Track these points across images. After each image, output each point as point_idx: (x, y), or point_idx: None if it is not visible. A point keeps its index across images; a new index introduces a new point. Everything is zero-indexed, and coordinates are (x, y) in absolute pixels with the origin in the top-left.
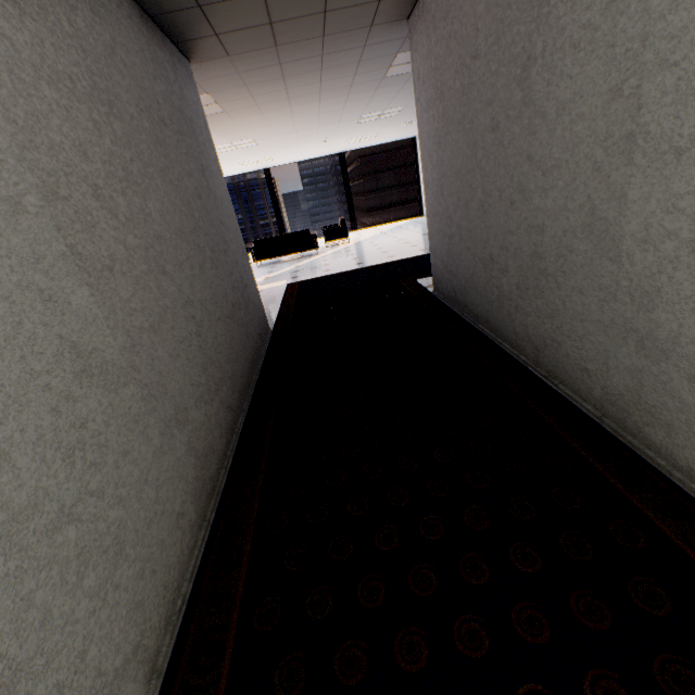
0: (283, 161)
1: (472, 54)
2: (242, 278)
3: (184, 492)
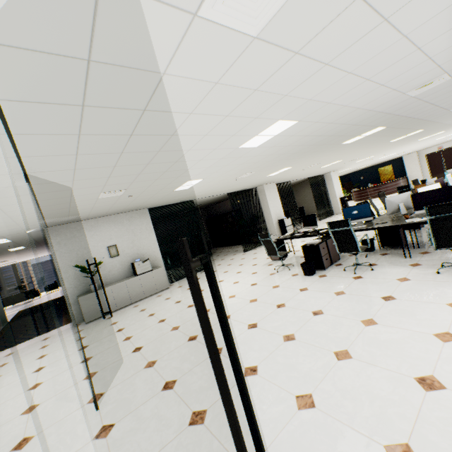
0: (24, 260)
1: None
2: None
3: None
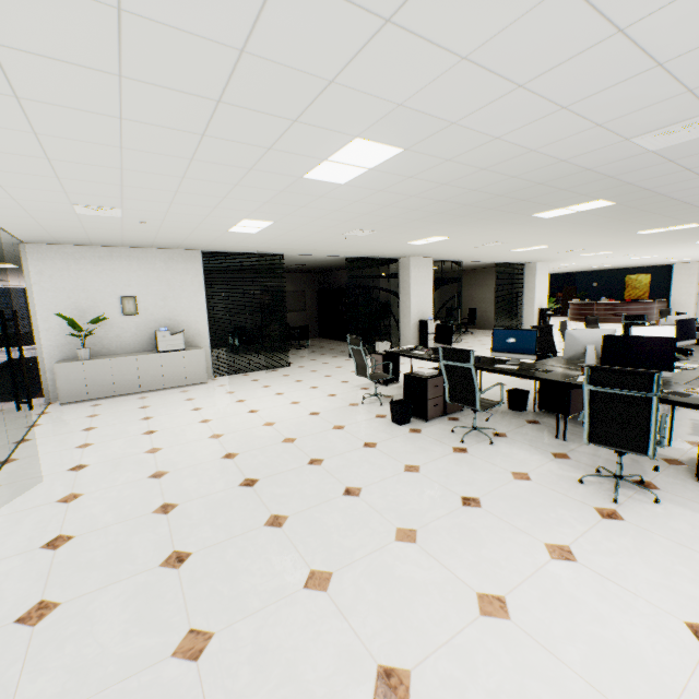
0: None
1: None
2: None
3: None
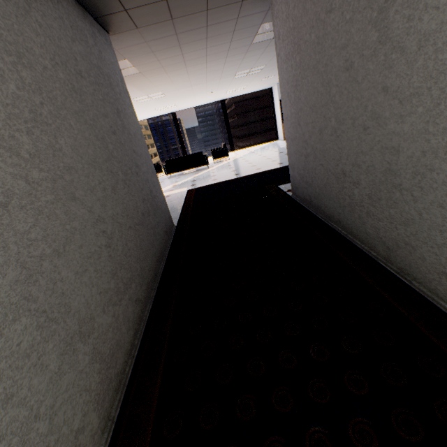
0: (184, 107)
1: (327, 9)
2: (151, 191)
3: (85, 403)
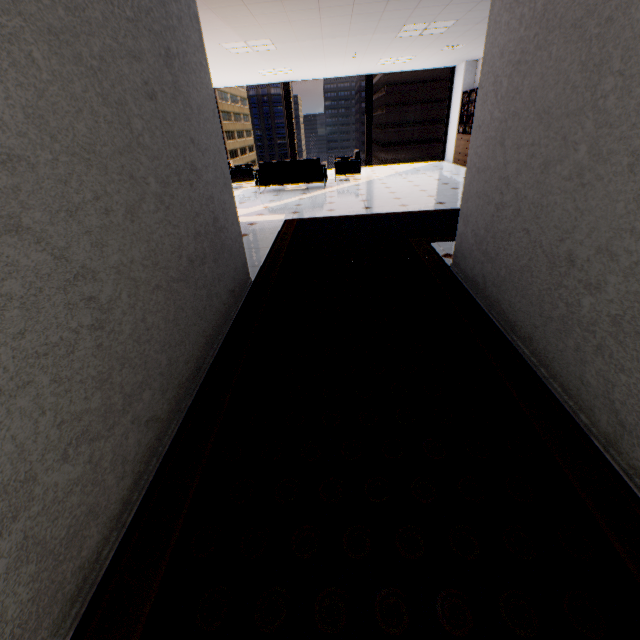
0: (305, 75)
1: None
2: (216, 219)
3: None
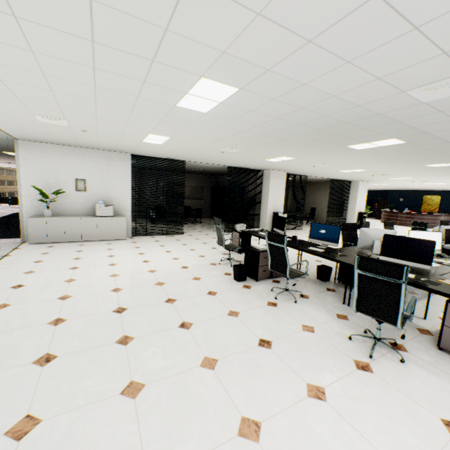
0: None
1: None
2: None
3: None
